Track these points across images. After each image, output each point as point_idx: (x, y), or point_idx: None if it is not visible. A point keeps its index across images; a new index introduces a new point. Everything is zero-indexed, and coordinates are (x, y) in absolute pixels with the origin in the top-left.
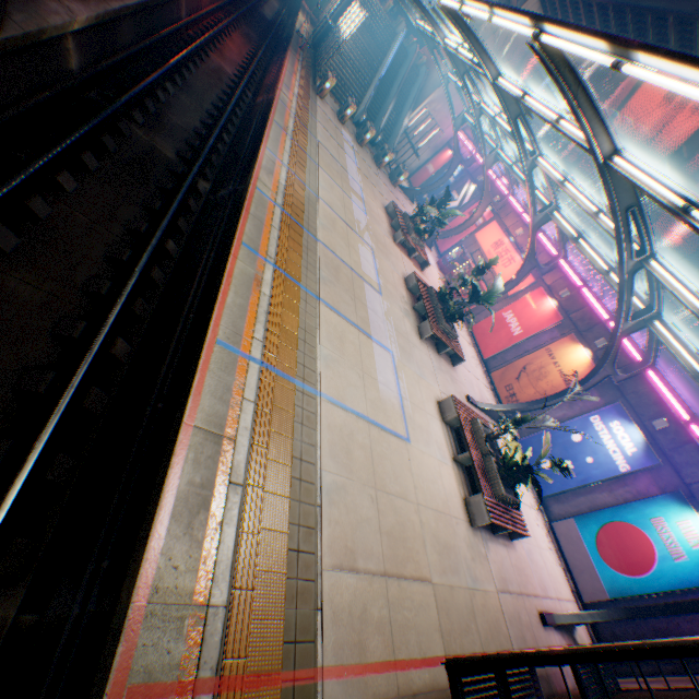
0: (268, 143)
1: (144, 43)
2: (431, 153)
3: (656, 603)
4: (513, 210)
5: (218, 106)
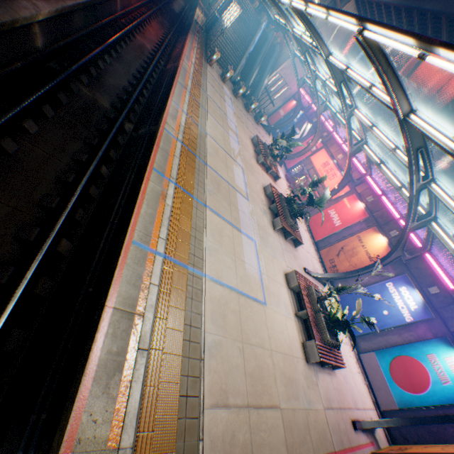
0: (173, 97)
1: (90, 28)
2: (282, 102)
3: (431, 414)
4: (336, 142)
5: (141, 71)
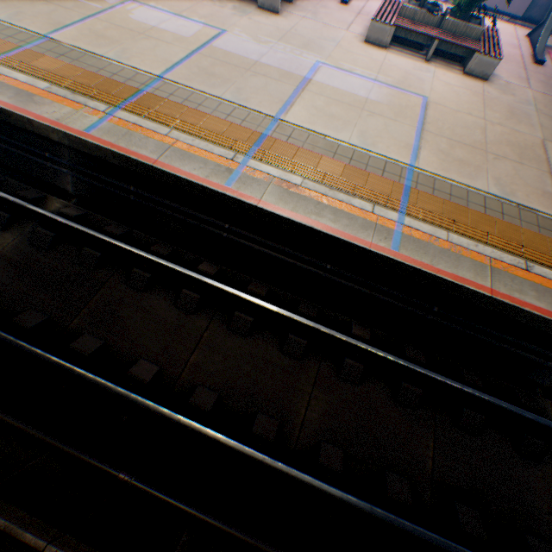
0: None
1: None
2: None
3: None
4: None
5: None
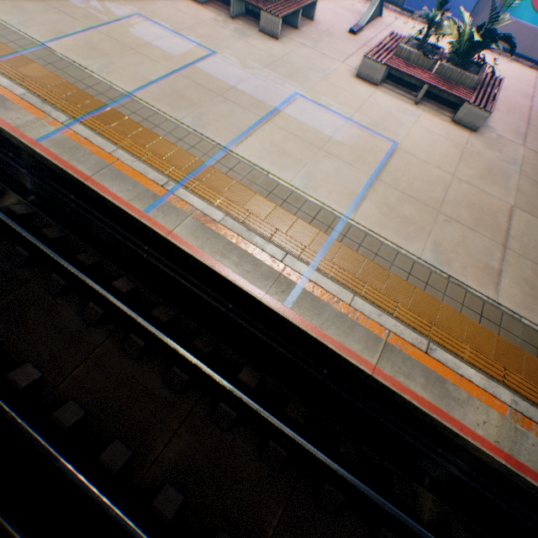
0: None
1: None
2: None
3: None
4: None
5: None
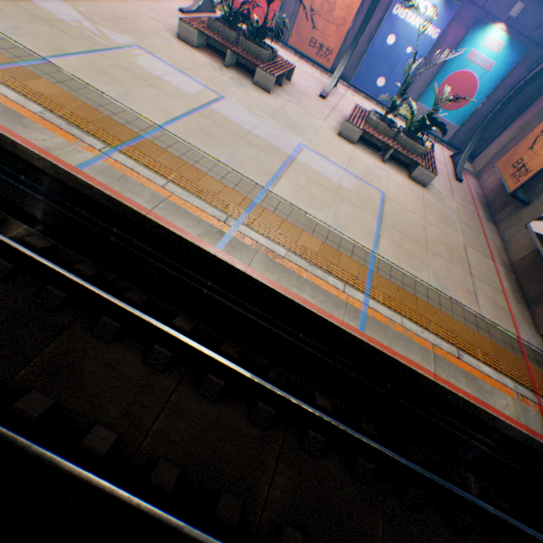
0: None
1: None
2: None
3: (495, 111)
4: None
5: None
